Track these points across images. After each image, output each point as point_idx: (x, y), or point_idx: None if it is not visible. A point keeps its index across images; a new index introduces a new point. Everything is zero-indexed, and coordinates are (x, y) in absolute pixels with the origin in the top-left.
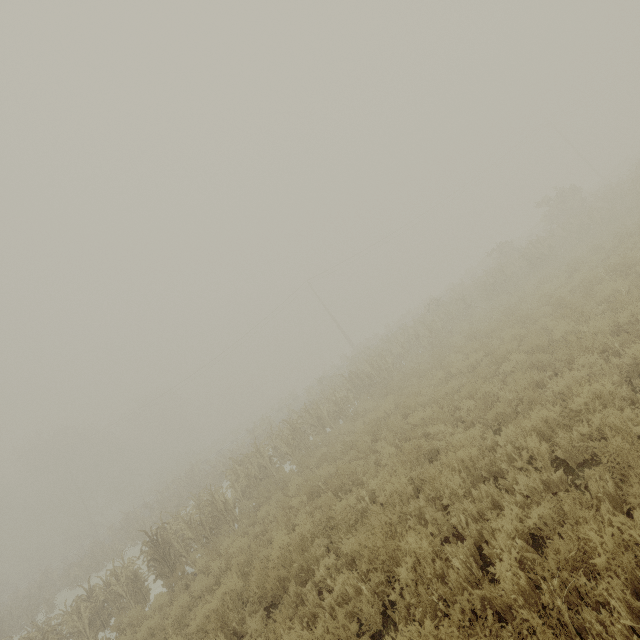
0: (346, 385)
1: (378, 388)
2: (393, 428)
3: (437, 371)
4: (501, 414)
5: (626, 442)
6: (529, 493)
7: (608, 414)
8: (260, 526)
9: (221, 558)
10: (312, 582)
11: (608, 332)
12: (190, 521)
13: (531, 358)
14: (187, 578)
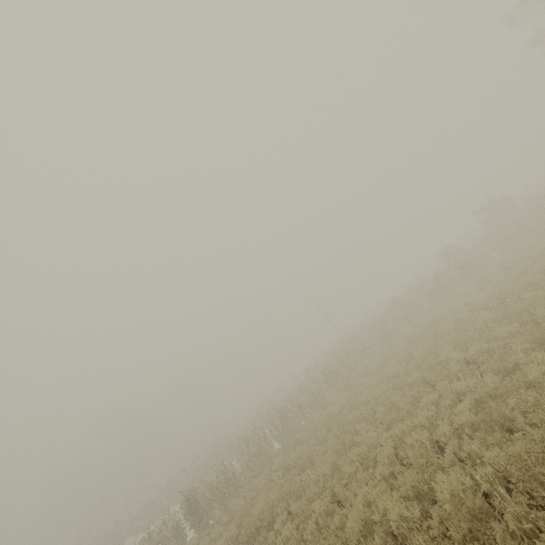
0: (321, 378)
1: (343, 382)
2: (340, 422)
3: (374, 375)
4: (394, 419)
5: (430, 450)
6: (383, 478)
7: (418, 433)
8: (254, 492)
9: (228, 513)
10: (276, 530)
11: (461, 362)
12: (211, 486)
13: (422, 375)
14: (209, 527)
